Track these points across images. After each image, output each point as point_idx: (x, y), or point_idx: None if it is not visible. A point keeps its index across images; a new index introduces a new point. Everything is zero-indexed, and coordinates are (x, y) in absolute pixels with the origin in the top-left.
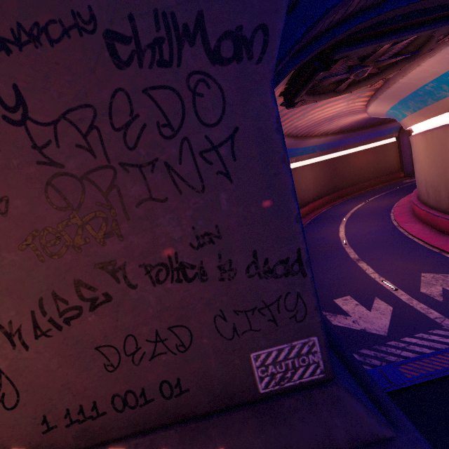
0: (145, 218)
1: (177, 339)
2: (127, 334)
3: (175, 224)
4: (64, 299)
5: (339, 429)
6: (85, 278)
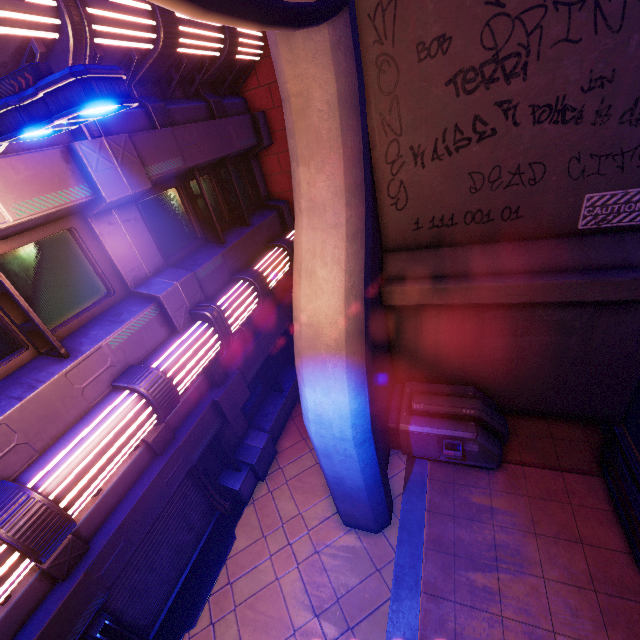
0: (553, 60)
1: (532, 175)
2: (495, 165)
3: (576, 67)
4: (461, 131)
5: (637, 256)
6: (483, 115)
